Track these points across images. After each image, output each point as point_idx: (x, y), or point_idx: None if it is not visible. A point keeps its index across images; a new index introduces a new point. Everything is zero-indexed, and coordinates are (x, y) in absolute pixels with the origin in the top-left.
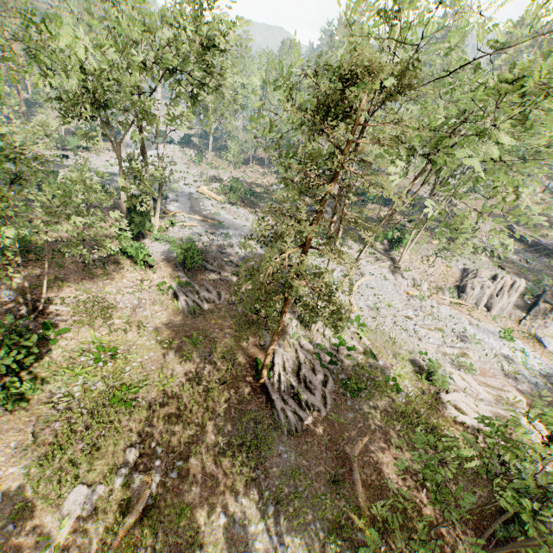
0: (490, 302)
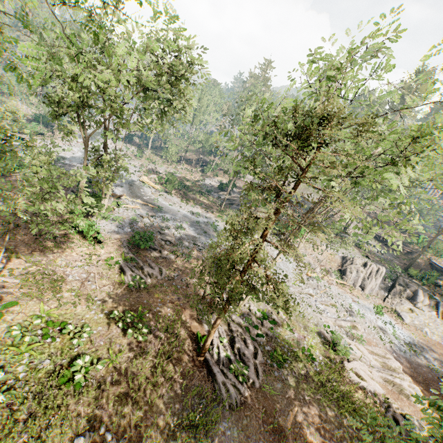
0: (363, 284)
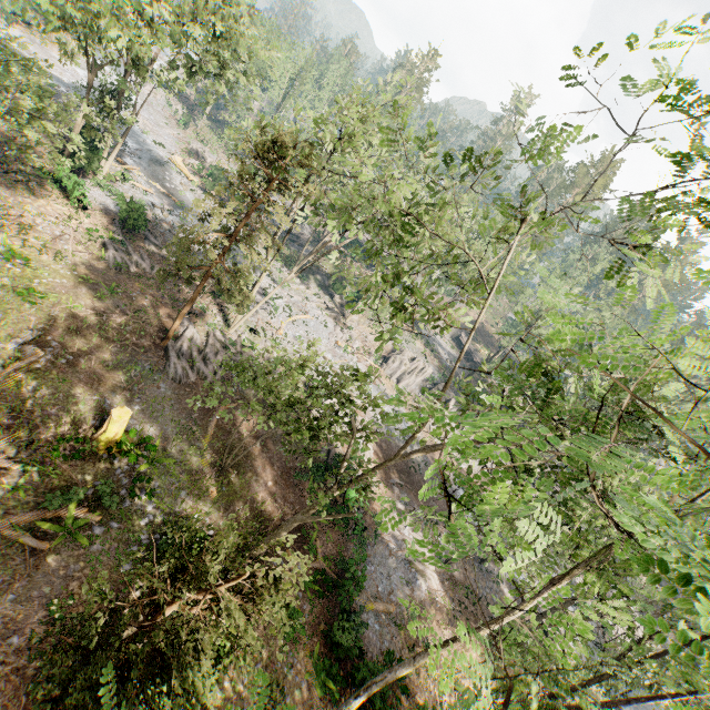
0: (401, 377)
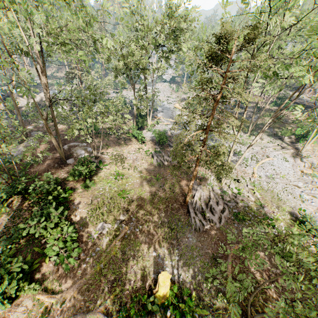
0: None
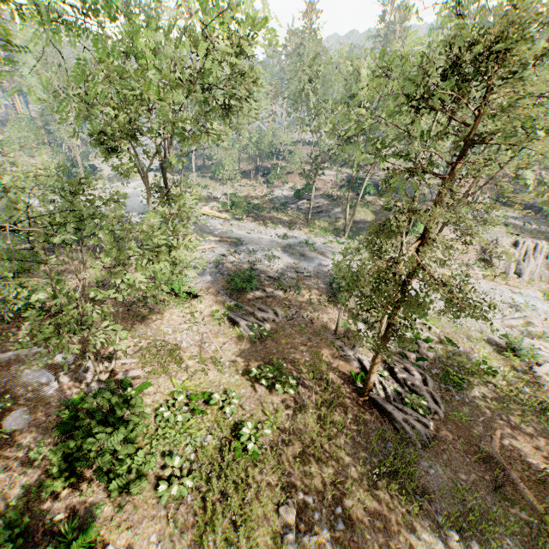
0: (518, 269)
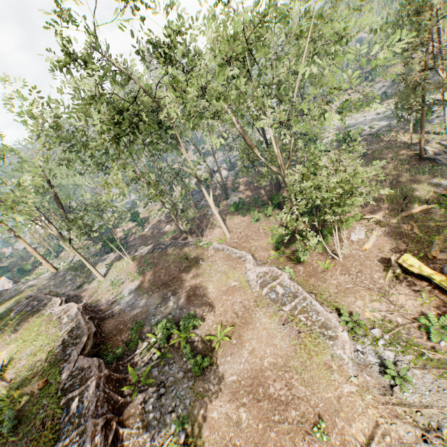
0: None
